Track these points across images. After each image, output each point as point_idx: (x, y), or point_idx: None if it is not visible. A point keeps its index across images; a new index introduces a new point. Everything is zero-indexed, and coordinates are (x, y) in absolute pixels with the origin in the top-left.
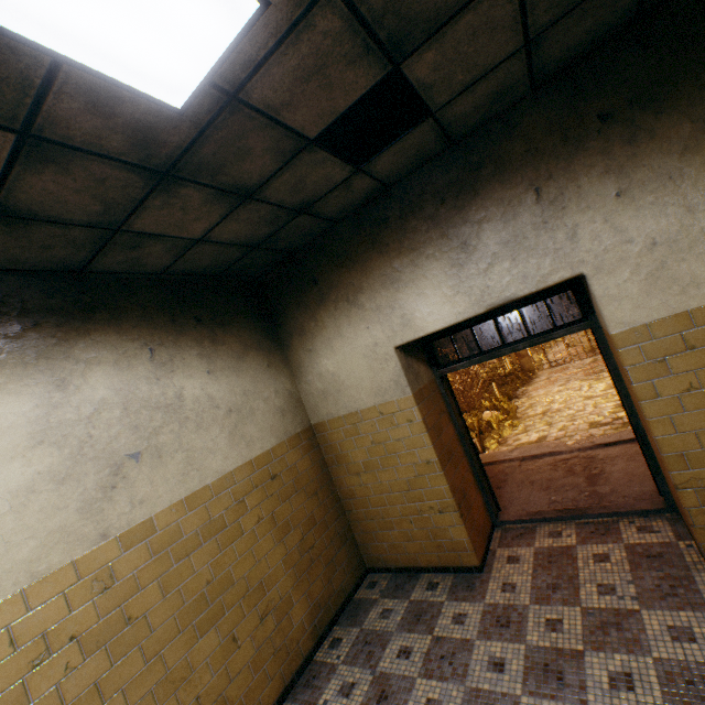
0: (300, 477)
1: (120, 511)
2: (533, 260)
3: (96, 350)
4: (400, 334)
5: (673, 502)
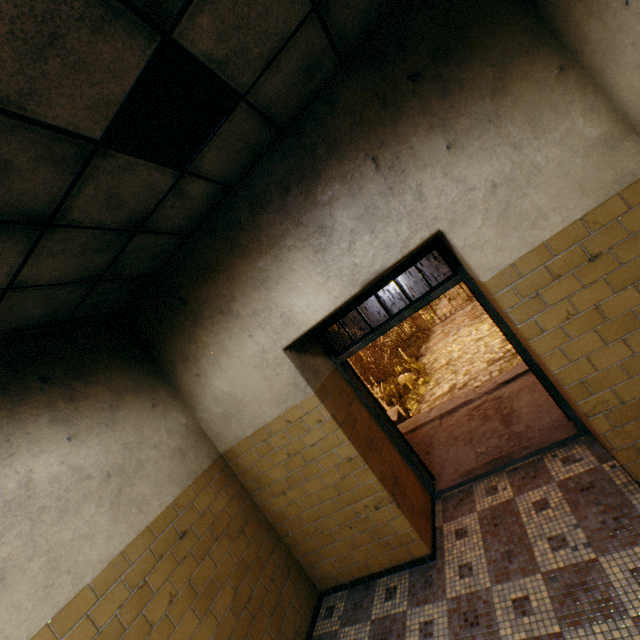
0: (218, 520)
1: None
2: (391, 228)
3: None
4: (284, 334)
5: (583, 425)
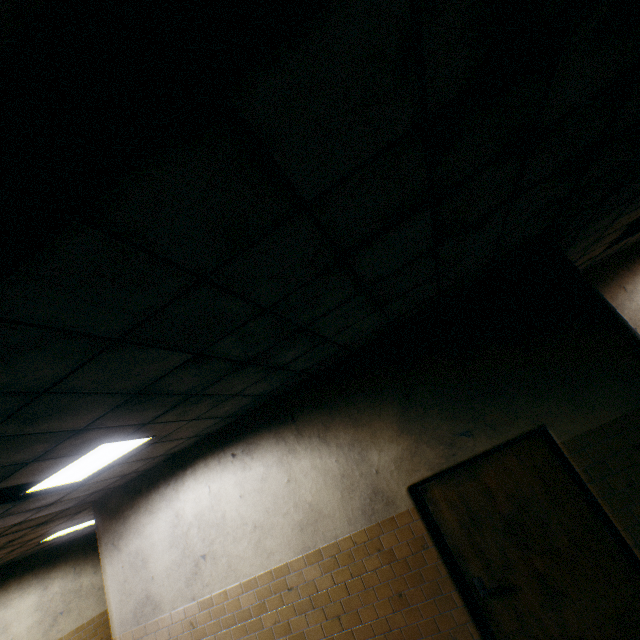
0: None
1: (54, 634)
2: None
3: (58, 572)
4: None
5: None
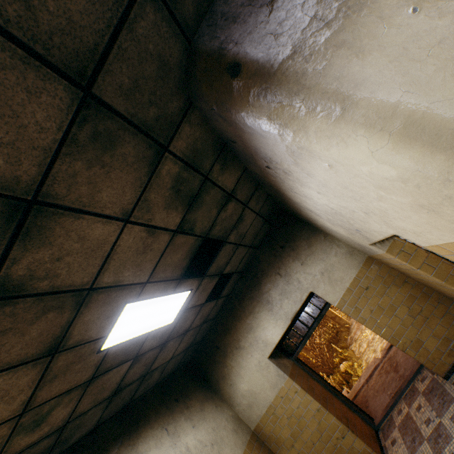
0: None
1: None
2: (293, 295)
3: (146, 442)
4: (266, 350)
5: None
